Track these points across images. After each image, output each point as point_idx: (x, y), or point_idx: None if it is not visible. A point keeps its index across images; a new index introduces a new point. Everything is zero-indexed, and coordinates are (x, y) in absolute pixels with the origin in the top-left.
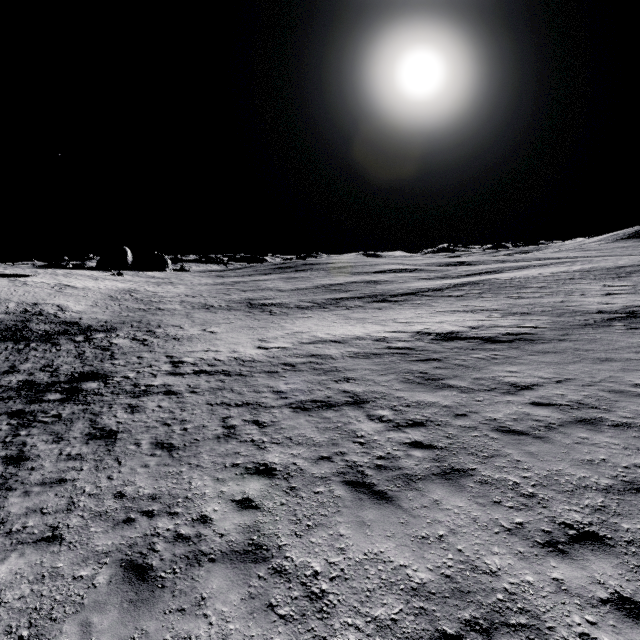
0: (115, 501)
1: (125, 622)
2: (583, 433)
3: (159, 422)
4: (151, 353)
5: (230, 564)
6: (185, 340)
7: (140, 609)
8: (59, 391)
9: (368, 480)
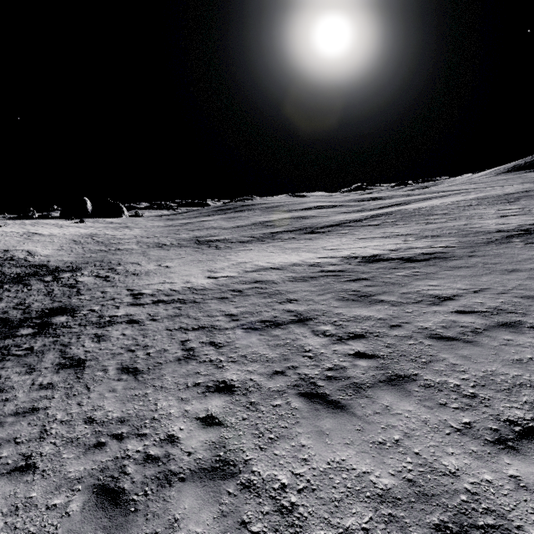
0: (85, 426)
1: None
2: (507, 335)
3: (124, 349)
4: (113, 288)
5: (200, 482)
6: (143, 275)
7: None
8: (31, 326)
9: (321, 391)
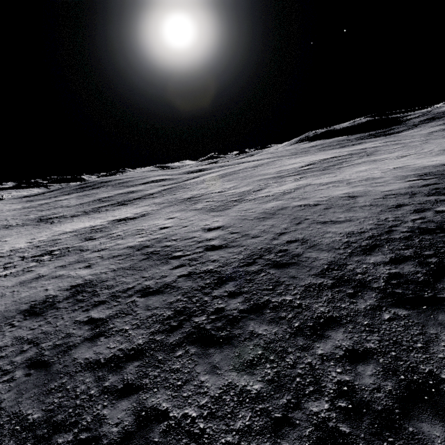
0: None
1: None
2: (106, 243)
3: None
4: None
5: None
6: None
7: None
8: None
9: (31, 269)
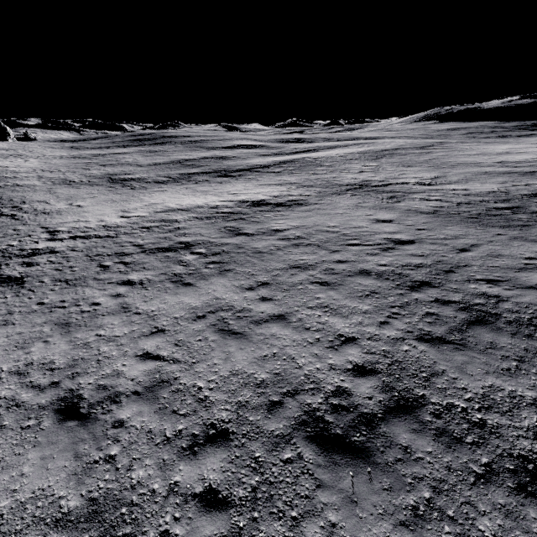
0: (39, 306)
1: (65, 337)
2: (290, 250)
3: (53, 269)
4: (25, 226)
5: (113, 315)
6: (55, 214)
7: (71, 333)
8: None
9: (183, 279)
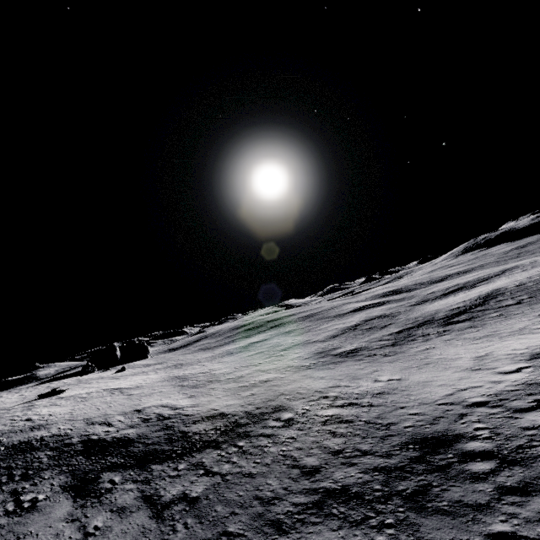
0: None
1: None
2: None
3: None
4: (410, 408)
5: None
6: (396, 391)
7: None
8: (463, 461)
9: None
